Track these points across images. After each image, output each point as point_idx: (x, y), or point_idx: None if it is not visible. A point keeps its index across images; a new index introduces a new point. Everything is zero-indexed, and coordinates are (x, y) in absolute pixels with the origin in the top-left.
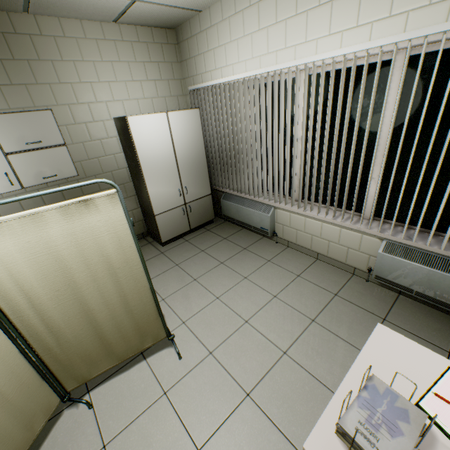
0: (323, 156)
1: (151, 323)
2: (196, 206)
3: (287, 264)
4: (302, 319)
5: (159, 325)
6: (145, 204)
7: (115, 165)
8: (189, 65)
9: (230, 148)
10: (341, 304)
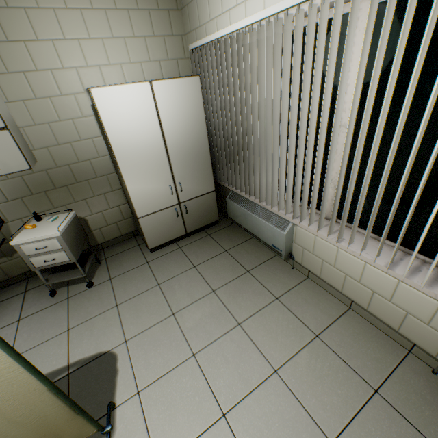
0: (386, 163)
1: (64, 425)
2: (194, 205)
3: (303, 309)
4: (313, 435)
5: (81, 423)
6: (129, 201)
7: (94, 152)
8: (191, 12)
9: (239, 133)
10: (385, 416)
